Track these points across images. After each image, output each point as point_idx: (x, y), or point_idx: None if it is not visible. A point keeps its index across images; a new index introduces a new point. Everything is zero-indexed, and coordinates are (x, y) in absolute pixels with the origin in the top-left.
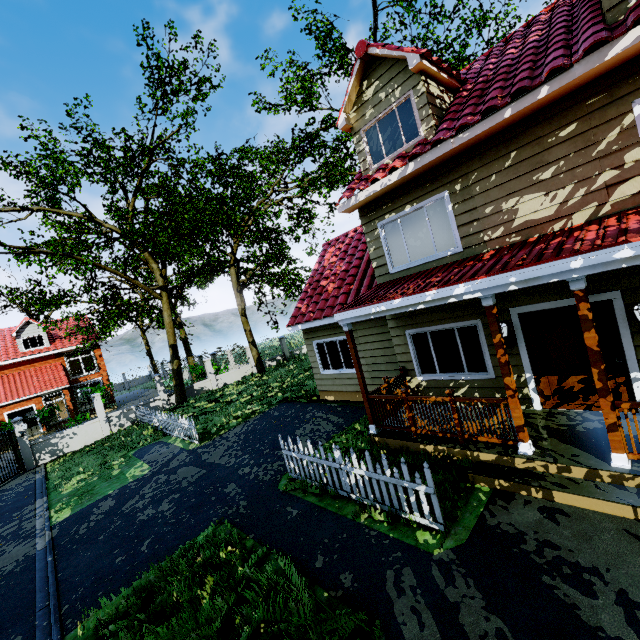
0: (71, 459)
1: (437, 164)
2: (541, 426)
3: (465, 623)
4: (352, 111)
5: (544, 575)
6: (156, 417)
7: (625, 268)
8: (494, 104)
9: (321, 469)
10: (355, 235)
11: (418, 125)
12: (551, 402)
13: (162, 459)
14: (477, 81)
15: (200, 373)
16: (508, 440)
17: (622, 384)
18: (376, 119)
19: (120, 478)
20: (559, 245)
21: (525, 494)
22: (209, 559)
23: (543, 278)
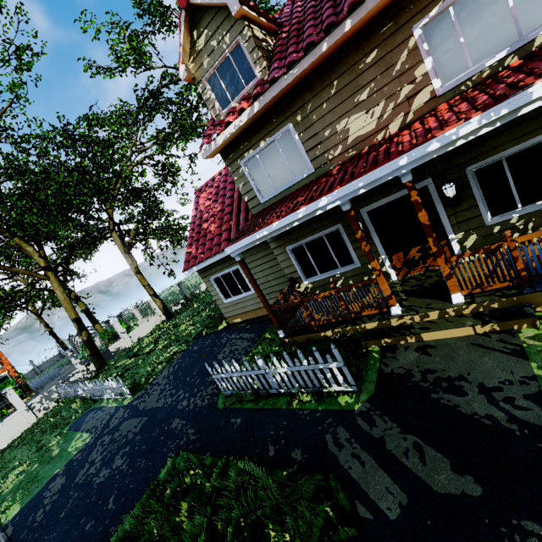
0: (1, 458)
1: (277, 100)
2: (401, 291)
3: (391, 448)
4: (190, 62)
5: (432, 393)
6: (81, 389)
7: (431, 160)
8: (312, 40)
9: (250, 379)
10: (221, 178)
11: (253, 67)
12: (402, 272)
13: (100, 423)
14: (291, 23)
15: (112, 336)
16: (383, 308)
17: (445, 245)
18: (214, 67)
19: (63, 455)
20: (387, 150)
21: (403, 343)
22: (176, 489)
23: (382, 178)
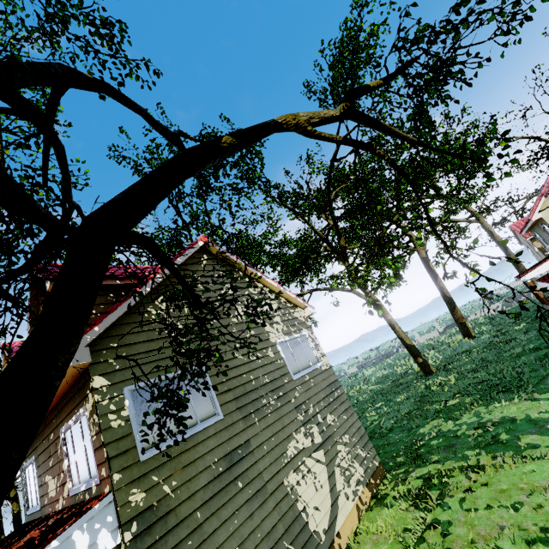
0: None
1: None
2: None
3: None
4: None
5: None
6: None
7: None
8: None
9: None
10: None
11: None
12: None
13: None
14: None
15: None
16: None
17: None
18: None
19: None
20: None
21: None
22: None
23: None
